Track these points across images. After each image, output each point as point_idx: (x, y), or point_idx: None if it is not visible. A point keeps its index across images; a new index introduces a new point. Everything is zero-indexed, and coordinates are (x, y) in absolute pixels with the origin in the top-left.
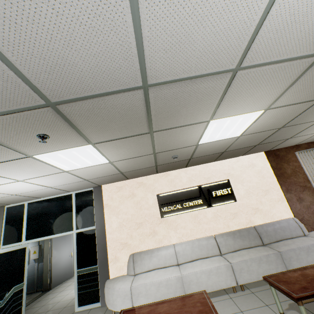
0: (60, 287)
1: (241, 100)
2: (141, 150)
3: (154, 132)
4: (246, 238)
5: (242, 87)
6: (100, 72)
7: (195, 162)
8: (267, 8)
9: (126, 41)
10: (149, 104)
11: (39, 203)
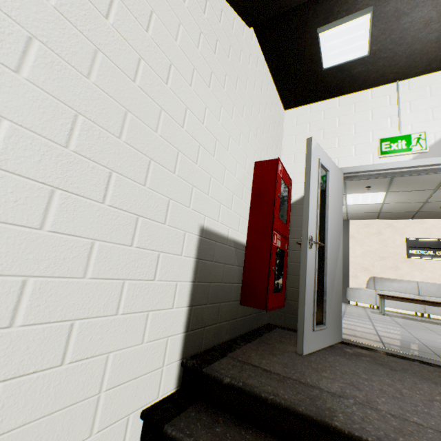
0: None
1: None
2: (416, 198)
3: (438, 190)
4: None
5: None
6: None
7: None
8: None
9: None
10: None
11: None
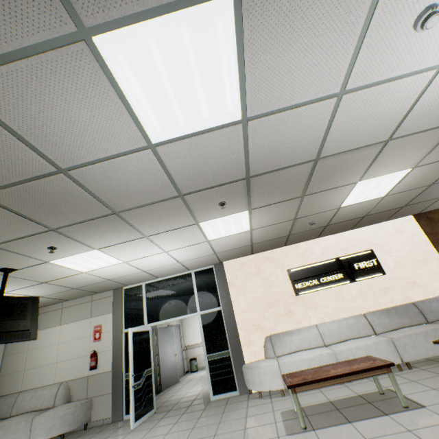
0: (171, 389)
1: (389, 162)
2: (285, 215)
3: (305, 196)
4: (404, 315)
5: (391, 152)
6: (292, 154)
7: (330, 230)
8: (411, 106)
9: (318, 135)
10: (312, 172)
11: (157, 283)
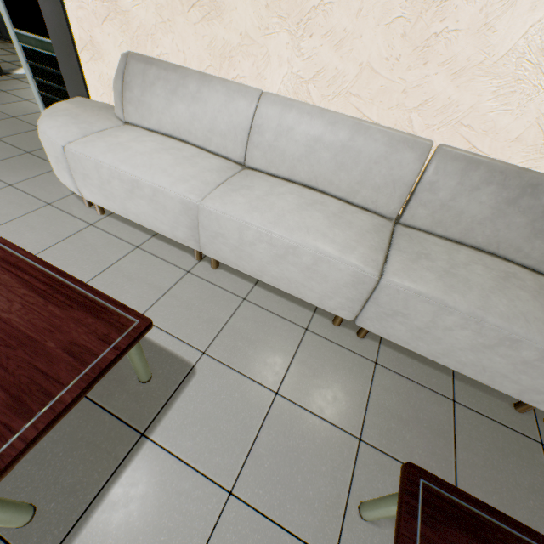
0: None
1: None
2: None
3: None
4: None
5: None
6: None
7: None
8: None
9: None
10: None
11: None
